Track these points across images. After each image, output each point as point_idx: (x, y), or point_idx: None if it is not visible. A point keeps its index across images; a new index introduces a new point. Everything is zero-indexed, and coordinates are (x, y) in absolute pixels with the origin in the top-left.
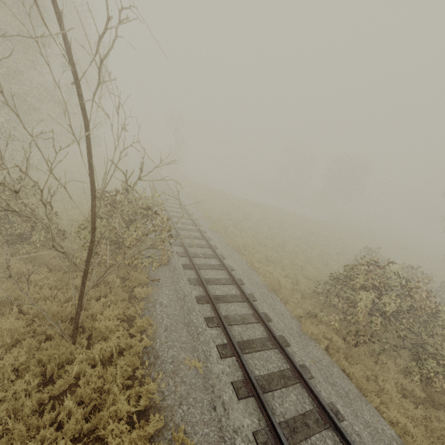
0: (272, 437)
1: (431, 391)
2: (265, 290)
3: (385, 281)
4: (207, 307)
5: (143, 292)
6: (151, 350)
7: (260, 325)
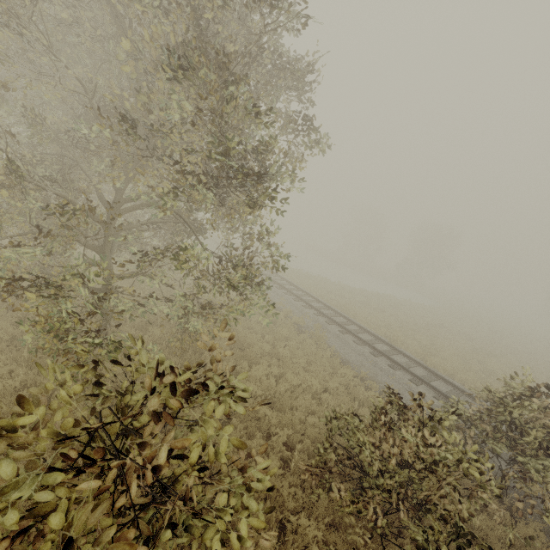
0: None
1: None
2: None
3: None
4: None
5: None
6: None
7: None
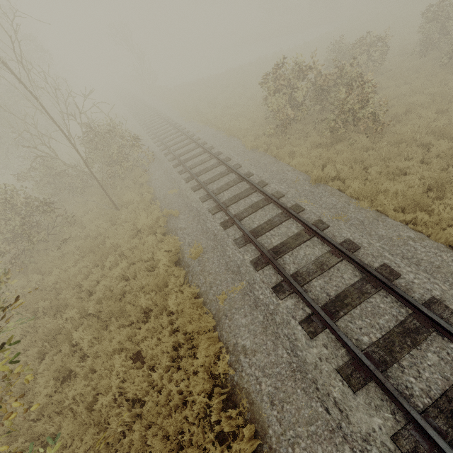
0: (207, 196)
1: (336, 135)
2: (225, 139)
3: (284, 76)
4: (180, 167)
5: (143, 179)
6: (154, 198)
7: (214, 159)
